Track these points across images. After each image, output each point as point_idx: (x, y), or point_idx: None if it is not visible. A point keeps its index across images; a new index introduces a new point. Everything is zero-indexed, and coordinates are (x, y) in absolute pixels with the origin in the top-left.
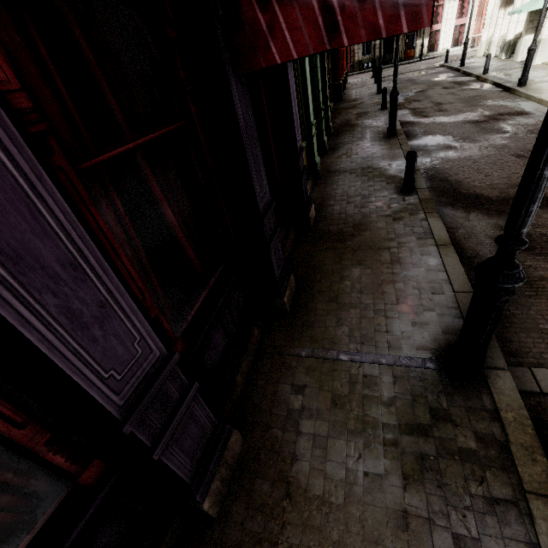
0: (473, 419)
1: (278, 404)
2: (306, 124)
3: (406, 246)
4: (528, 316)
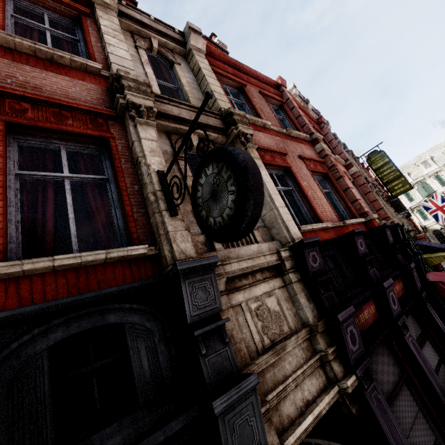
0: None
1: None
2: None
3: None
4: None
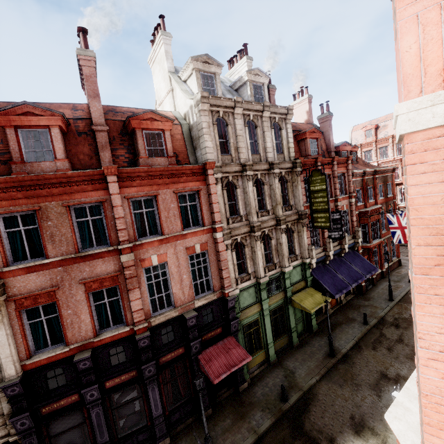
0: None
1: (180, 440)
2: (266, 343)
3: (249, 424)
4: None
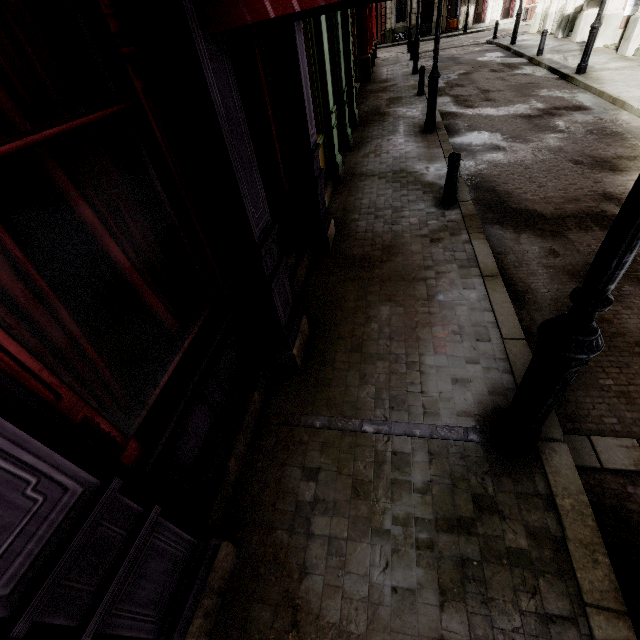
0: (525, 509)
1: (284, 495)
2: (324, 111)
3: (446, 276)
4: (587, 368)
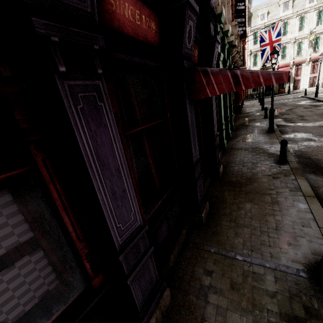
0: None
1: (194, 279)
2: (220, 123)
3: (282, 194)
4: None
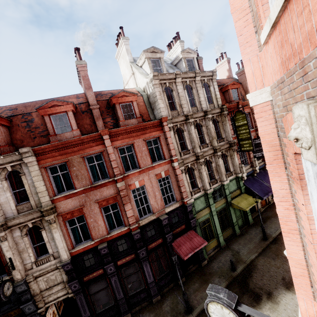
0: (182, 316)
1: (167, 297)
2: (217, 234)
3: None
4: None
